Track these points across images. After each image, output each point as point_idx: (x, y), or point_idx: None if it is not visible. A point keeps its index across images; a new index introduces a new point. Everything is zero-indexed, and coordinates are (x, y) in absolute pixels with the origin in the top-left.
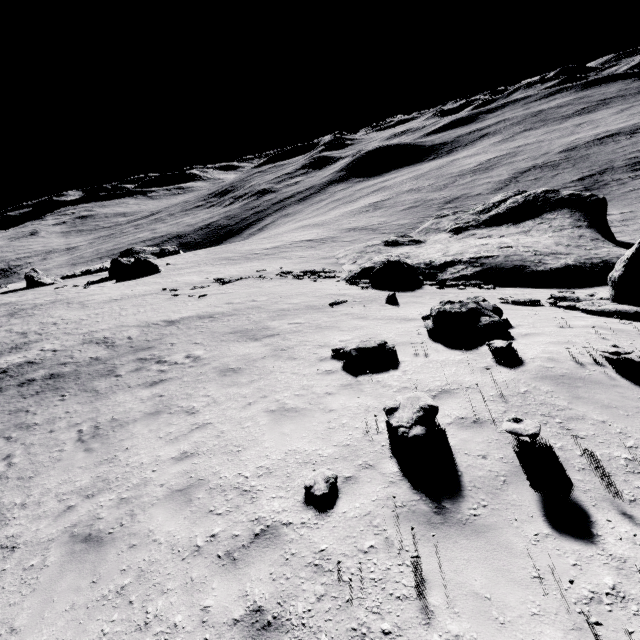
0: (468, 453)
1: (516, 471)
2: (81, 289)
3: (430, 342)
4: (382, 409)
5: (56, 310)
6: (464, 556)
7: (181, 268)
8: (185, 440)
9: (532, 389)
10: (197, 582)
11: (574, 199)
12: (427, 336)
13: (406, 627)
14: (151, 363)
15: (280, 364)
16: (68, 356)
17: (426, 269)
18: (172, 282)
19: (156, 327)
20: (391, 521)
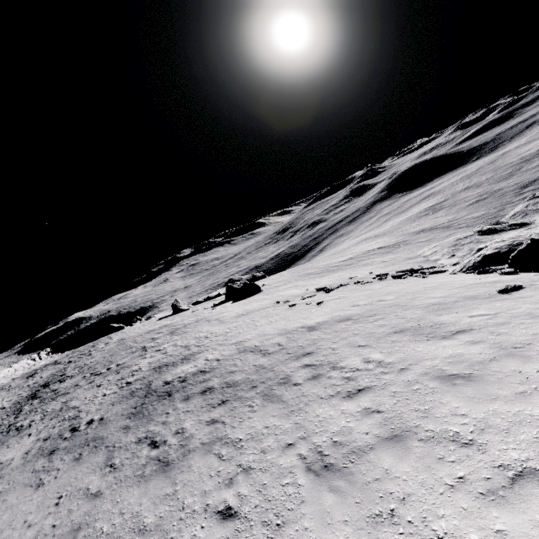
0: None
1: None
2: (211, 310)
3: None
4: None
5: (202, 327)
6: None
7: (276, 286)
8: (526, 502)
9: None
10: None
11: None
12: None
13: None
14: (326, 369)
15: None
16: (232, 364)
17: None
18: (278, 296)
19: (299, 333)
20: None
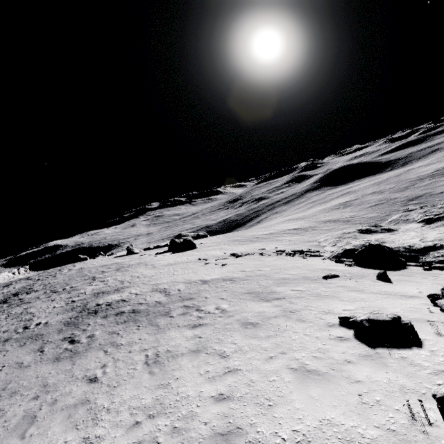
0: None
1: None
2: (153, 256)
3: None
4: (422, 392)
5: (139, 268)
6: None
7: (209, 246)
8: (220, 381)
9: None
10: None
11: None
12: (443, 315)
13: None
14: (192, 310)
15: (291, 324)
16: (143, 298)
17: (406, 252)
18: (204, 254)
19: (195, 284)
20: None
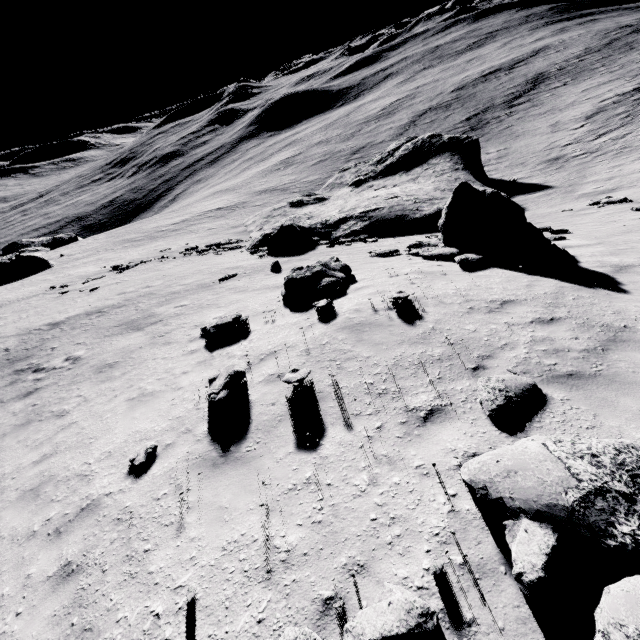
0: (263, 403)
1: (292, 410)
2: None
3: (282, 308)
4: None
5: None
6: (227, 483)
7: (77, 259)
8: (48, 443)
9: (332, 340)
10: (27, 559)
11: (453, 142)
12: (283, 302)
13: (162, 543)
14: (28, 373)
15: (155, 351)
16: None
17: (322, 229)
18: (64, 277)
19: (38, 333)
20: (186, 471)
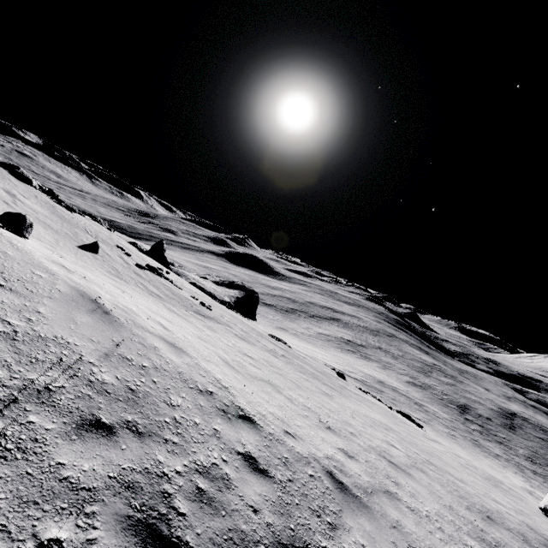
0: None
1: None
2: None
3: None
4: None
5: None
6: None
7: None
8: None
9: None
10: None
11: (250, 291)
12: None
13: None
14: None
15: None
16: None
17: None
18: None
19: None
20: None
